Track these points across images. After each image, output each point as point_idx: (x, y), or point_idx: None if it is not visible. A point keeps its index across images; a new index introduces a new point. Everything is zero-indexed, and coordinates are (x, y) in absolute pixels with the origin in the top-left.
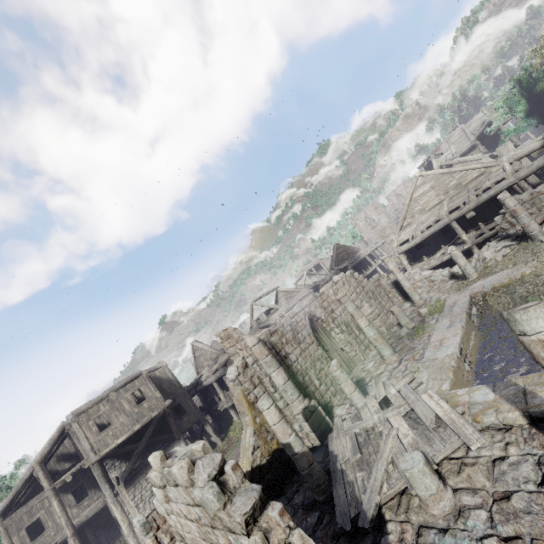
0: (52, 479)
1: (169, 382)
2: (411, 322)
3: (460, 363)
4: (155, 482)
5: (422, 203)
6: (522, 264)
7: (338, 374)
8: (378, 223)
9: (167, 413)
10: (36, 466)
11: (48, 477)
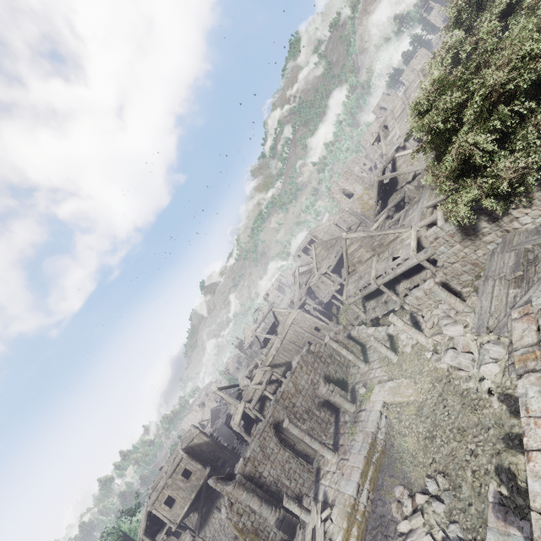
0: (157, 530)
1: (206, 444)
2: (353, 406)
3: (356, 503)
4: None
5: (358, 257)
6: (413, 380)
7: (288, 506)
8: (354, 193)
9: (210, 475)
10: (142, 536)
11: (152, 540)
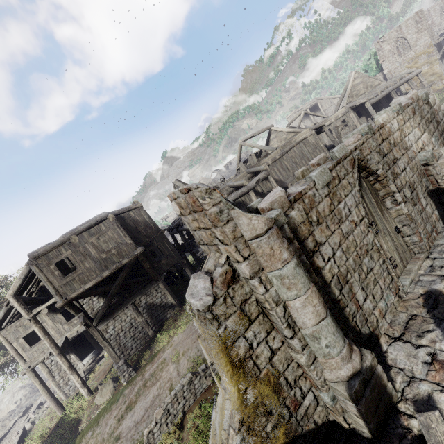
0: (41, 300)
1: (145, 224)
2: None
3: None
4: None
5: None
6: None
7: None
8: (412, 47)
9: (140, 259)
10: (9, 298)
11: (24, 307)
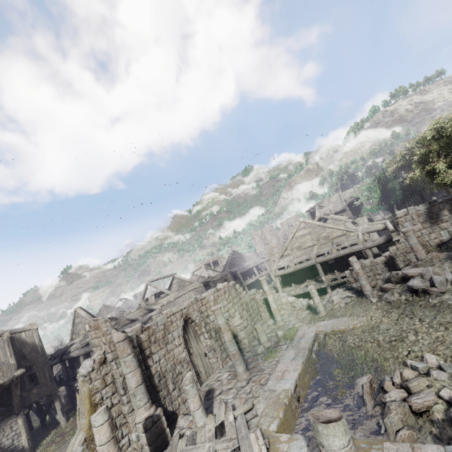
0: None
1: (33, 347)
2: (269, 342)
3: (292, 400)
4: None
5: (301, 242)
6: (355, 317)
7: (189, 388)
8: (270, 242)
9: (14, 383)
10: None
11: None
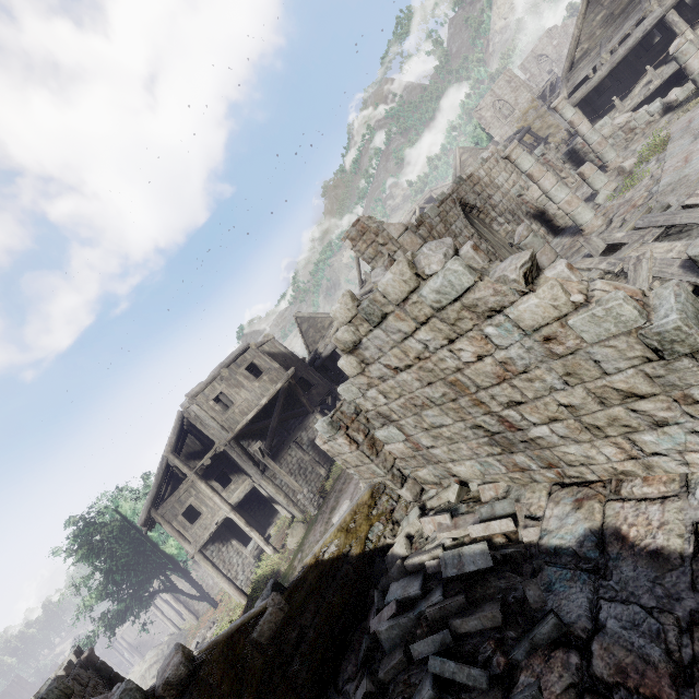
0: None
1: (283, 355)
2: (612, 182)
3: None
4: (345, 341)
5: (610, 2)
6: None
7: (530, 240)
8: (515, 107)
9: (292, 385)
10: (168, 455)
11: (185, 464)
